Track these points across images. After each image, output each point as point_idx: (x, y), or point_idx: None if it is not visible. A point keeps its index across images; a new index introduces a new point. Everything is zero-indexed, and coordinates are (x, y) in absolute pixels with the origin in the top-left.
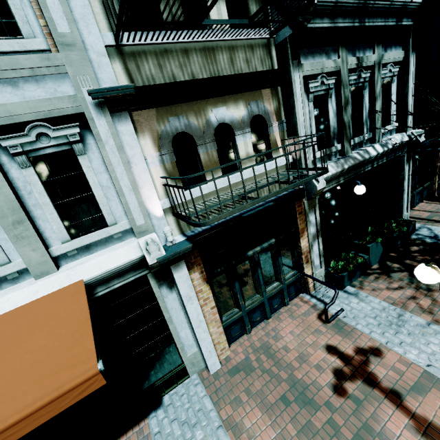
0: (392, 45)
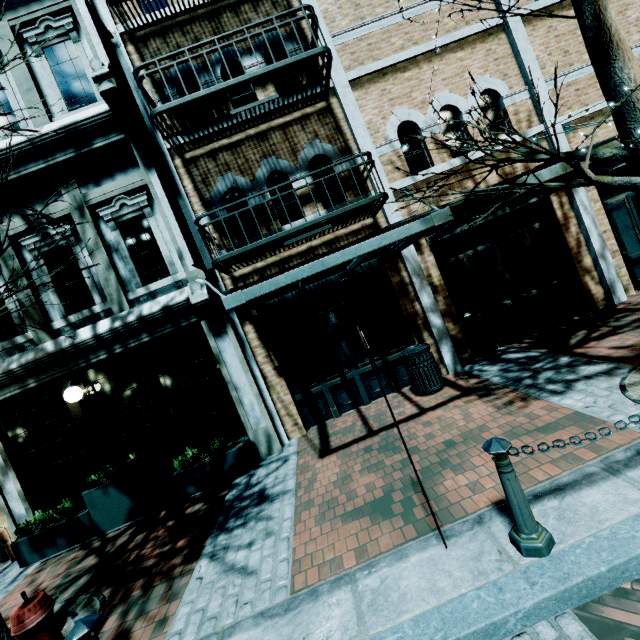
0: (114, 173)
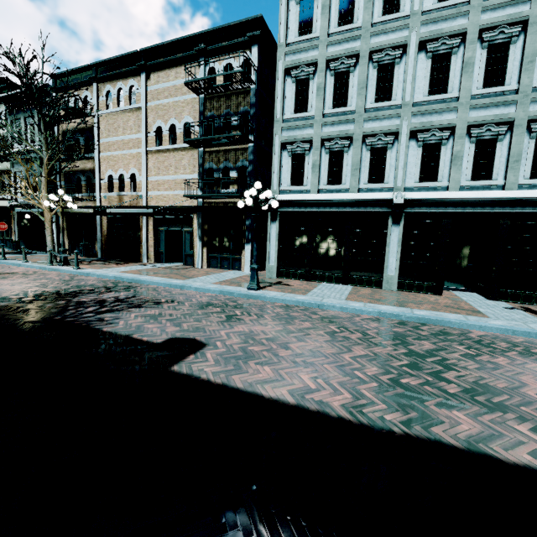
0: None
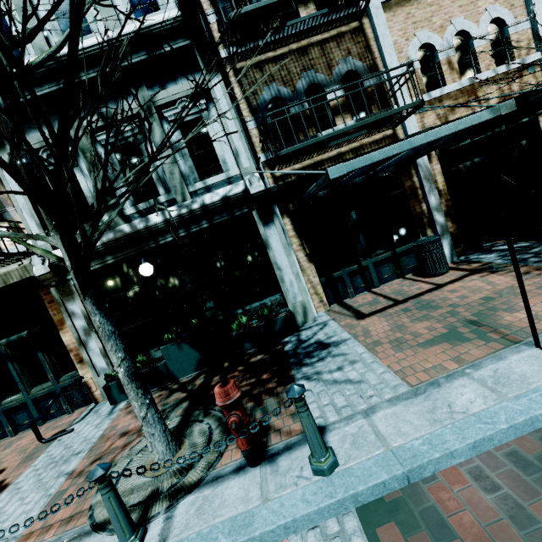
0: (177, 77)
